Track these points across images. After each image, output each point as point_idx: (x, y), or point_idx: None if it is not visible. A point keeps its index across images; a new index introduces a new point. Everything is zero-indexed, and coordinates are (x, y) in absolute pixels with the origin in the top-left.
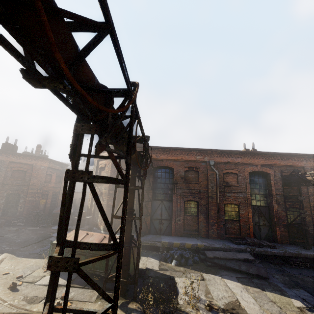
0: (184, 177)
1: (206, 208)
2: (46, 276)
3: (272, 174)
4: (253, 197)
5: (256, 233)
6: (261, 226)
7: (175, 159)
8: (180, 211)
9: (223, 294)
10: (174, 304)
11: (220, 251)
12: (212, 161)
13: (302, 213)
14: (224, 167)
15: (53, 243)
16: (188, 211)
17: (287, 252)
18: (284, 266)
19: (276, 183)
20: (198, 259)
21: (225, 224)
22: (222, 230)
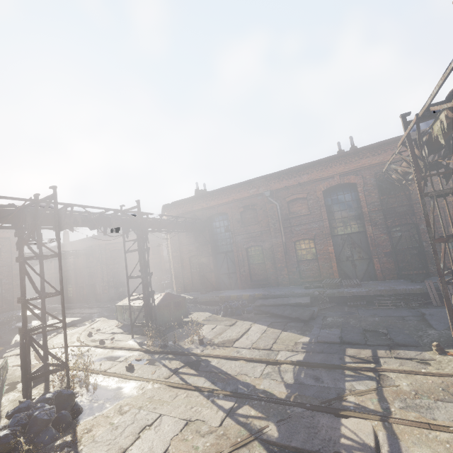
0: (242, 220)
1: (272, 251)
2: (115, 329)
3: (360, 183)
4: (339, 223)
5: (349, 271)
6: (356, 261)
7: (226, 201)
8: (243, 260)
9: (232, 335)
10: (180, 341)
11: (274, 299)
12: (267, 191)
13: (418, 230)
14: (287, 194)
15: (116, 305)
16: (253, 259)
17: (373, 290)
18: (364, 308)
19: (369, 194)
20: (251, 309)
21: (300, 266)
22: (295, 275)
